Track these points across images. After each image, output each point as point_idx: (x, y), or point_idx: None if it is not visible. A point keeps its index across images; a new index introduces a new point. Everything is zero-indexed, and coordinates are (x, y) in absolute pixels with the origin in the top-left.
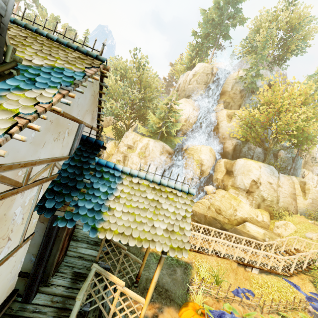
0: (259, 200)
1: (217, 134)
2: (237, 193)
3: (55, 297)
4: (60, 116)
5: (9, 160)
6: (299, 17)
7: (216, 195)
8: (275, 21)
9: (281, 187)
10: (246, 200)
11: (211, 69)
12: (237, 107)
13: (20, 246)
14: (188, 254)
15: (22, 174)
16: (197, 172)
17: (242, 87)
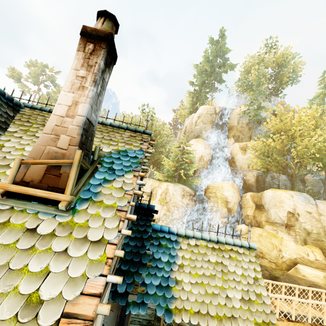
0: (303, 235)
1: (235, 168)
2: (275, 229)
3: None
4: None
5: None
6: (282, 56)
7: (252, 235)
8: (261, 62)
9: (323, 215)
10: (288, 236)
11: (214, 110)
12: (247, 139)
13: None
14: None
15: None
16: (223, 211)
17: (247, 120)
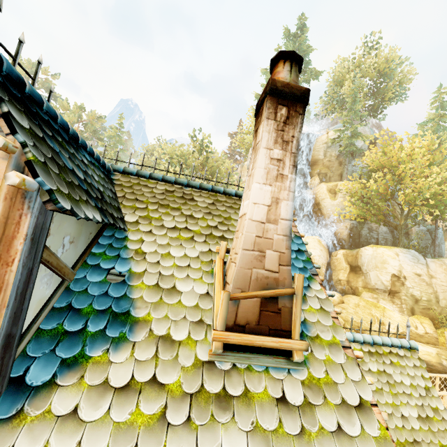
0: (410, 303)
1: (322, 218)
2: (376, 297)
3: None
4: None
5: None
6: (386, 61)
7: (347, 305)
8: (357, 68)
9: (435, 278)
10: (392, 305)
11: None
12: (337, 177)
13: None
14: None
15: None
16: None
17: (337, 151)
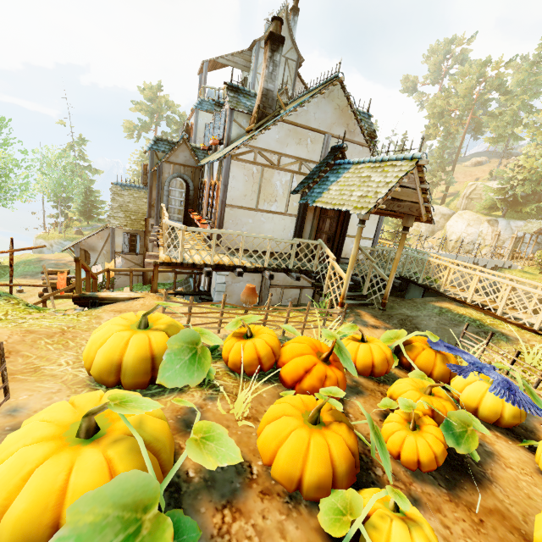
0: None
1: None
2: None
3: (303, 264)
4: (296, 126)
5: (266, 148)
6: None
7: None
8: None
9: None
10: None
11: None
12: None
13: (284, 214)
14: (531, 335)
15: (275, 159)
16: None
17: None
